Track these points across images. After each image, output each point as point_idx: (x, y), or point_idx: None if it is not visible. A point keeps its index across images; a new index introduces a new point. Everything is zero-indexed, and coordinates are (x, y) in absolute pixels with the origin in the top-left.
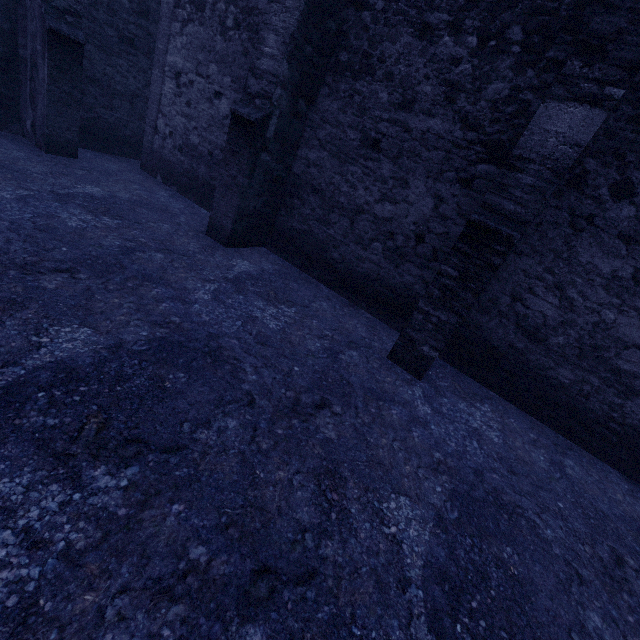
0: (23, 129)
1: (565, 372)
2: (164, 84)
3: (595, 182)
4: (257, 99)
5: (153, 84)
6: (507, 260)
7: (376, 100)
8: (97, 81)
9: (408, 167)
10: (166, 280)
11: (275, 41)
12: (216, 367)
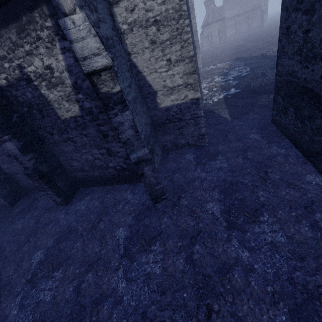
0: None
1: (96, 173)
2: None
3: (45, 135)
4: None
5: None
6: (59, 160)
7: None
8: None
9: None
10: None
11: None
12: None
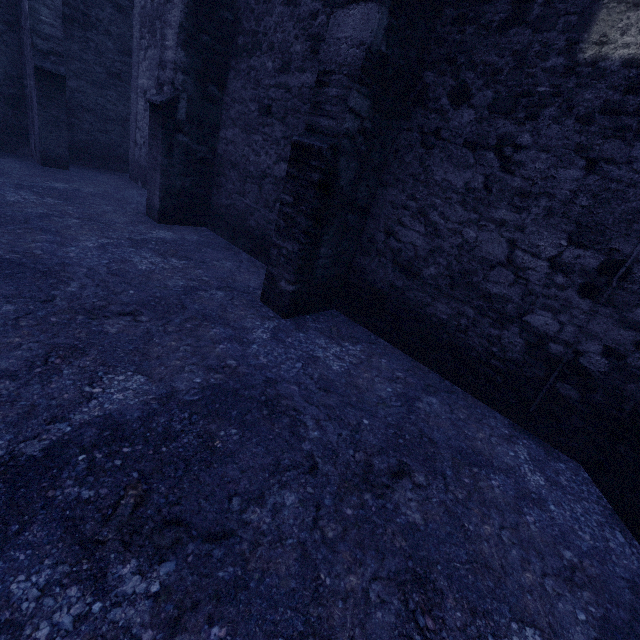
0: (32, 151)
1: (442, 306)
2: (138, 104)
3: (435, 94)
4: (165, 87)
5: (132, 106)
6: (376, 195)
7: (265, 70)
8: (92, 110)
9: (293, 124)
10: (61, 233)
11: (171, 34)
12: (40, 279)
